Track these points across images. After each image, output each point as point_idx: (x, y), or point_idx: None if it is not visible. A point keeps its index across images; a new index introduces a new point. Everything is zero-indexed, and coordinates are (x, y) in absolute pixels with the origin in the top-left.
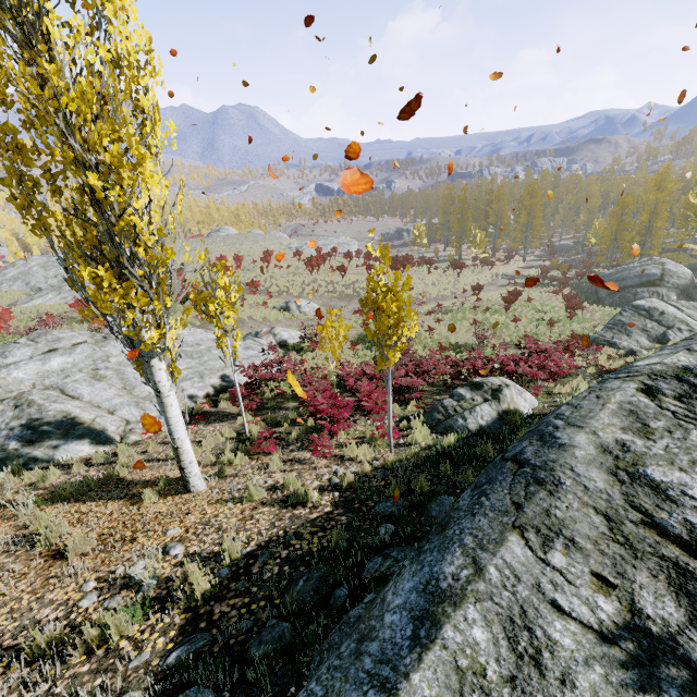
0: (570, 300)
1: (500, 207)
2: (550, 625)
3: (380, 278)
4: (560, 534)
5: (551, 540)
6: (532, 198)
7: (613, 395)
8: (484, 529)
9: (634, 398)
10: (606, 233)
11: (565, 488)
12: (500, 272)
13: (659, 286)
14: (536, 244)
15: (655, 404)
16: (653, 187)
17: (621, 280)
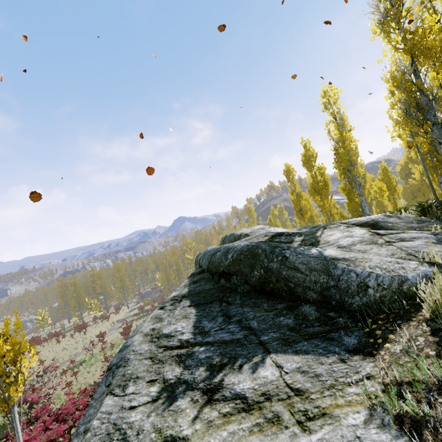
0: None
1: (102, 282)
2: (130, 418)
3: None
4: (131, 379)
5: (127, 384)
6: (119, 272)
7: (149, 316)
8: (91, 413)
9: (156, 312)
10: (163, 278)
11: (131, 359)
12: (115, 320)
13: None
14: (131, 295)
15: (164, 310)
16: (172, 254)
17: None
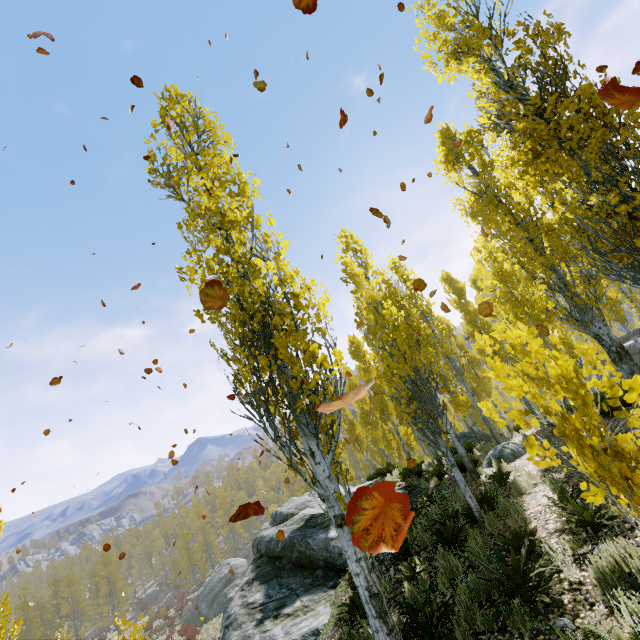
0: (185, 632)
1: (73, 591)
2: (248, 632)
3: (125, 635)
4: (242, 623)
5: (241, 625)
6: (107, 566)
7: (236, 597)
8: None
9: (240, 593)
10: (182, 562)
11: (238, 617)
12: None
13: (235, 579)
14: (127, 606)
15: (244, 591)
16: (196, 517)
17: (211, 591)
